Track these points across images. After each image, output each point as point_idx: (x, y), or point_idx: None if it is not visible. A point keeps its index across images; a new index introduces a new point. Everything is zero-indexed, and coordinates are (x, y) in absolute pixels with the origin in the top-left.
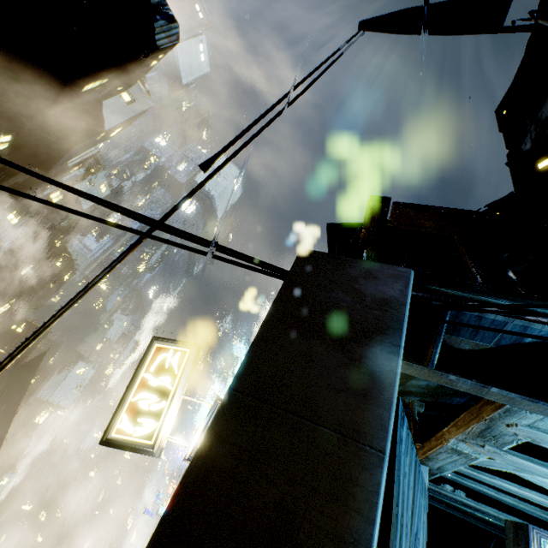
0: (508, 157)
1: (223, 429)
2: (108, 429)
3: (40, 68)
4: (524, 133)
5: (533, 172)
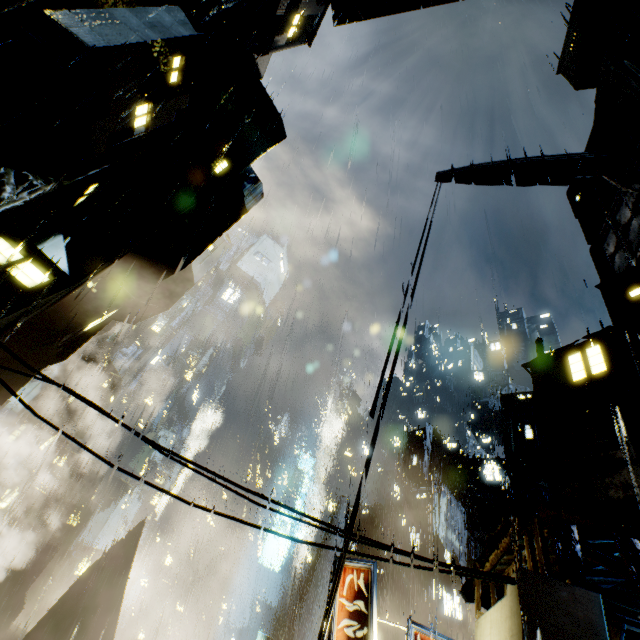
0: (591, 253)
1: None
2: None
3: (160, 262)
4: (604, 231)
5: (626, 301)
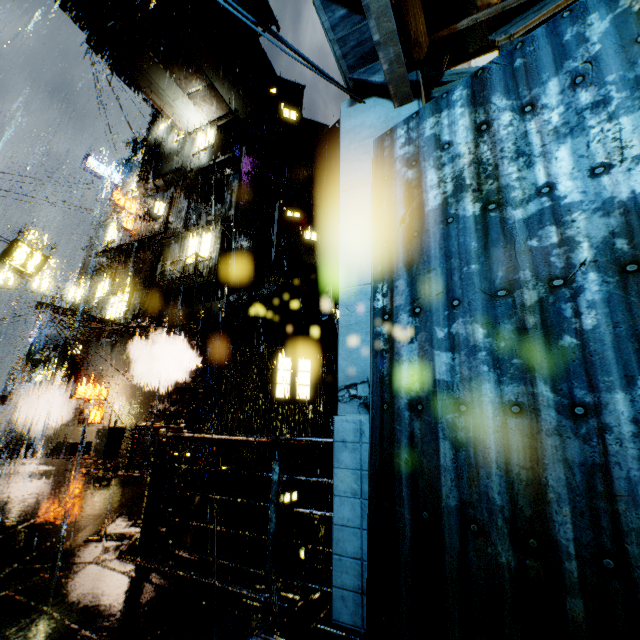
0: None
1: None
2: None
3: None
4: None
5: None
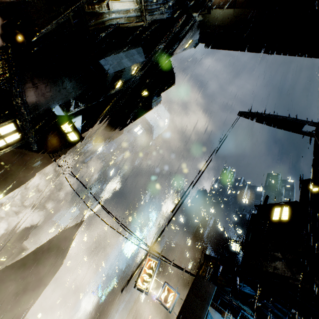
0: (313, 161)
1: (182, 310)
2: (136, 283)
3: (112, 126)
4: None
5: (309, 192)
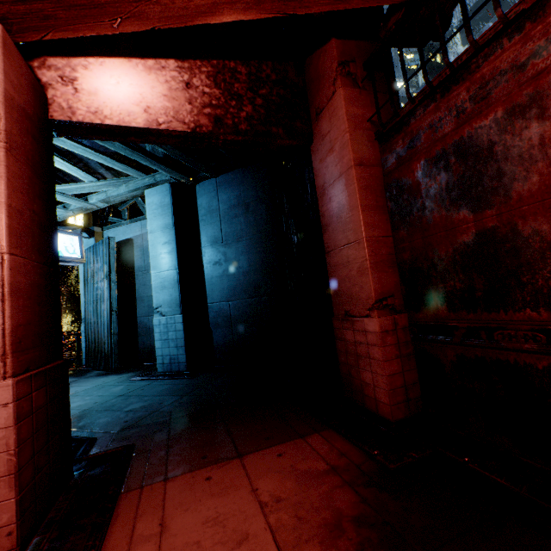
0: None
1: None
2: None
3: None
4: None
5: None
